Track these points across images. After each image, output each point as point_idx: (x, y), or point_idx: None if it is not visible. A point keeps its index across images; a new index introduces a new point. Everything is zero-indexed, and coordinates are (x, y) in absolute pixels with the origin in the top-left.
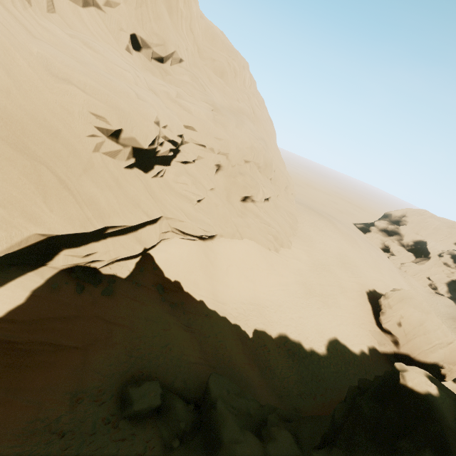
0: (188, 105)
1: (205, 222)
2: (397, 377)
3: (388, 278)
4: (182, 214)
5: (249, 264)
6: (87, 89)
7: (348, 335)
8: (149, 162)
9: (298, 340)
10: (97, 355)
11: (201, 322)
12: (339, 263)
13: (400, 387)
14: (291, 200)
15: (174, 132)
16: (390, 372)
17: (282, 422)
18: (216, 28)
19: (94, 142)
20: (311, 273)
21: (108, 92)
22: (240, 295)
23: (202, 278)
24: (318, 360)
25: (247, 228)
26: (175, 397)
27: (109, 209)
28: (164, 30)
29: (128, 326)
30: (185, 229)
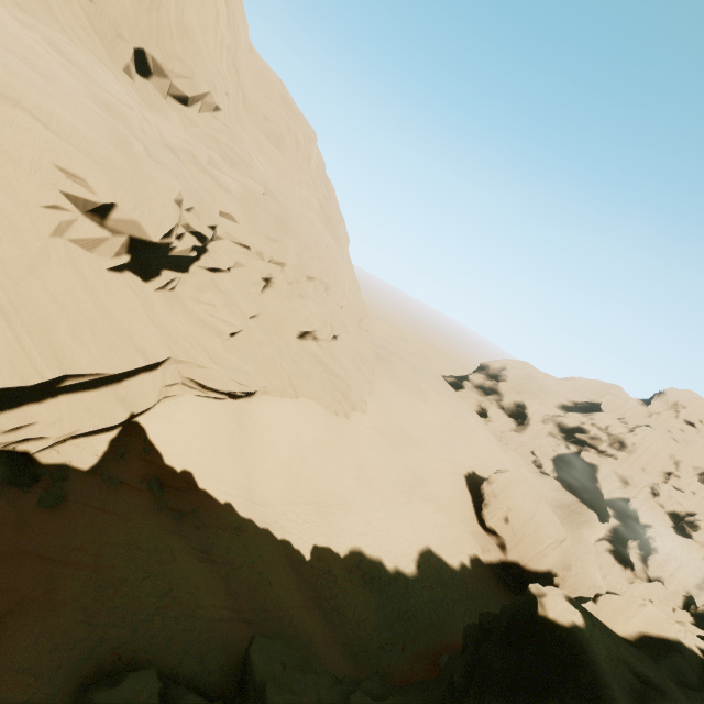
0: (227, 179)
1: (242, 370)
2: (534, 605)
3: (489, 454)
4: (204, 356)
5: (307, 438)
6: (53, 123)
7: (445, 542)
8: (153, 263)
9: (378, 556)
10: (24, 633)
11: (229, 542)
12: (430, 434)
13: (539, 621)
14: (367, 340)
15: (204, 219)
16: (523, 599)
17: (372, 703)
18: (273, 72)
19: (56, 218)
20: (394, 451)
21: (96, 136)
22: (291, 489)
23: (231, 465)
24: (407, 586)
25: (306, 380)
26: (186, 694)
27: (73, 342)
28: (193, 56)
29: (92, 565)
30: (208, 380)
